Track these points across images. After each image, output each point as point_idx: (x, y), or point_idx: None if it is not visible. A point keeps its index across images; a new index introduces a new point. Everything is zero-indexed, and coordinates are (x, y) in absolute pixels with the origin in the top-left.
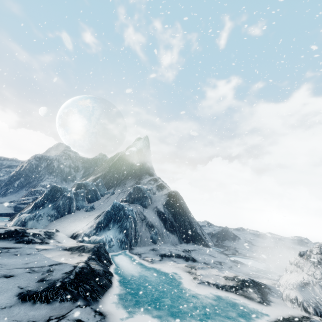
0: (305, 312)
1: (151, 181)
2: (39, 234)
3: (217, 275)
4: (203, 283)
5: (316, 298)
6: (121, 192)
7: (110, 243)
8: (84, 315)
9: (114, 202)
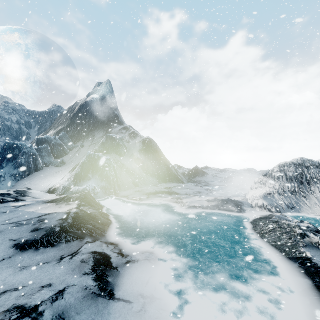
0: (269, 212)
1: (122, 130)
2: (9, 194)
3: (200, 200)
4: (191, 207)
5: (276, 202)
6: (91, 145)
7: (95, 191)
8: (97, 248)
9: (89, 153)
